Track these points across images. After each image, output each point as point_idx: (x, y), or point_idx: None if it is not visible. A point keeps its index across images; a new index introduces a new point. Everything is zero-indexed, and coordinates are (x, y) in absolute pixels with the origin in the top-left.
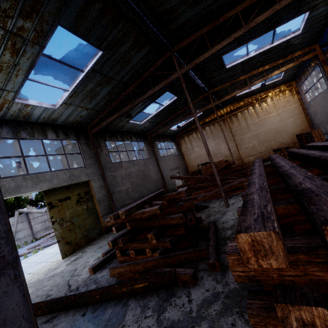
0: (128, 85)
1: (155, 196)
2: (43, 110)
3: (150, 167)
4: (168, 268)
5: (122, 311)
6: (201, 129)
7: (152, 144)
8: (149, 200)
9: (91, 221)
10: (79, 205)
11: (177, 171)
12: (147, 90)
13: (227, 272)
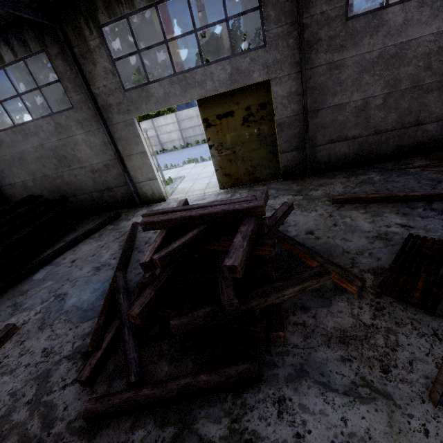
0: None
1: (220, 215)
2: None
3: None
4: (110, 337)
5: (95, 314)
6: None
7: None
8: (199, 219)
9: (263, 155)
10: (246, 127)
11: None
12: None
13: (79, 438)
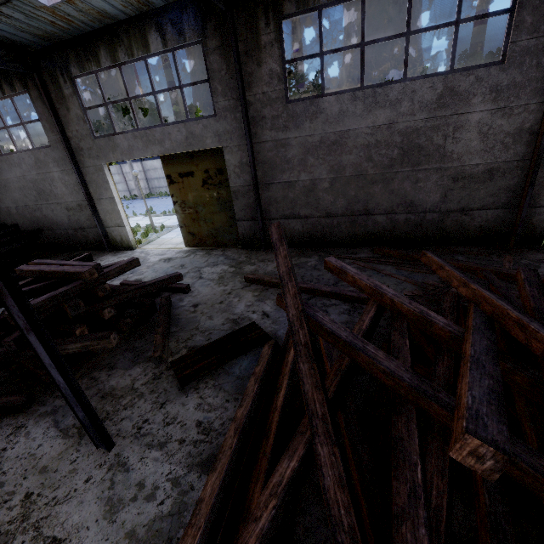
0: None
1: (62, 274)
2: None
3: (475, 115)
4: None
5: None
6: None
7: None
8: (51, 275)
9: (224, 219)
10: (206, 189)
11: None
12: None
13: None
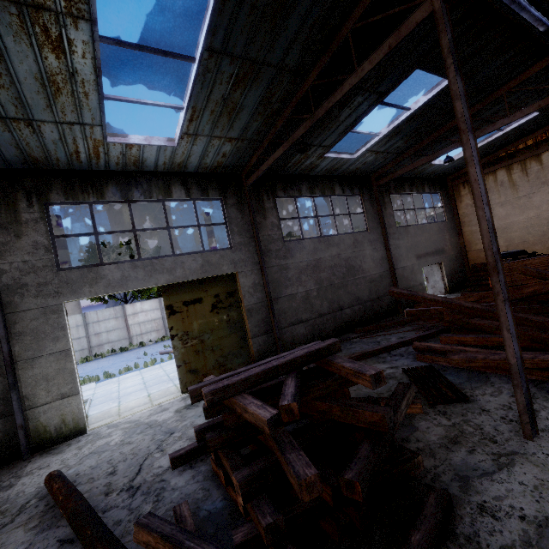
0: (305, 73)
1: (304, 359)
2: (157, 152)
3: (367, 251)
4: None
5: None
6: (484, 186)
7: (381, 199)
8: (284, 368)
9: (234, 342)
10: (215, 313)
11: (433, 260)
12: (343, 77)
13: None
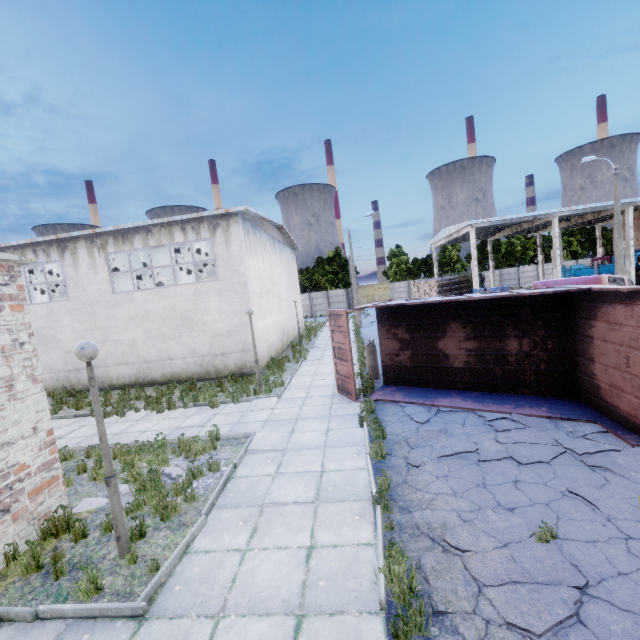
0: None
1: None
2: None
3: None
4: None
5: None
6: None
7: None
8: None
9: None
10: None
11: None
12: None
13: None
